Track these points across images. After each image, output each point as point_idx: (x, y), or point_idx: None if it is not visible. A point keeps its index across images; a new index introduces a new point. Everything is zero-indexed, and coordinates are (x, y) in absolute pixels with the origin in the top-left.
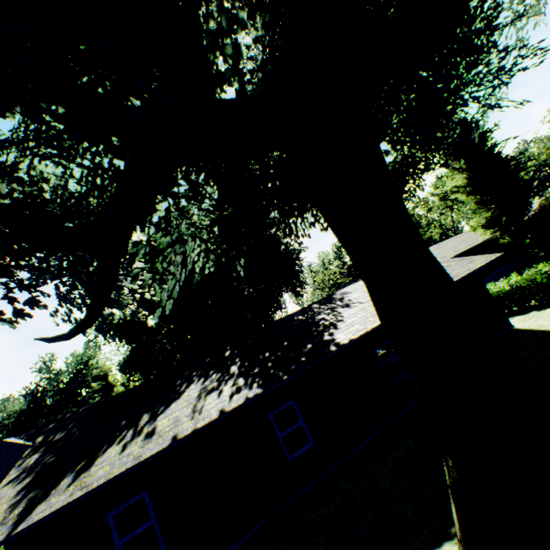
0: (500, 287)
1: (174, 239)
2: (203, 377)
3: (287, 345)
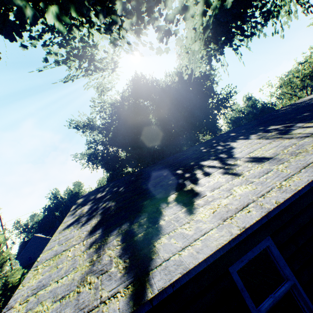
0: None
1: None
2: (236, 140)
3: None
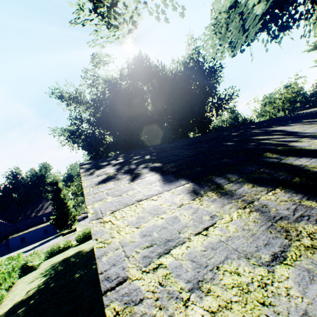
0: None
1: None
2: (271, 127)
3: None
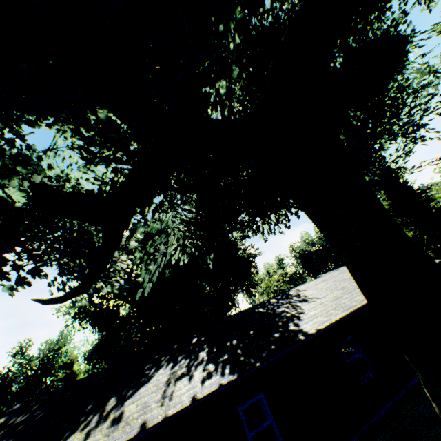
0: None
1: (162, 227)
2: (171, 362)
3: (253, 334)
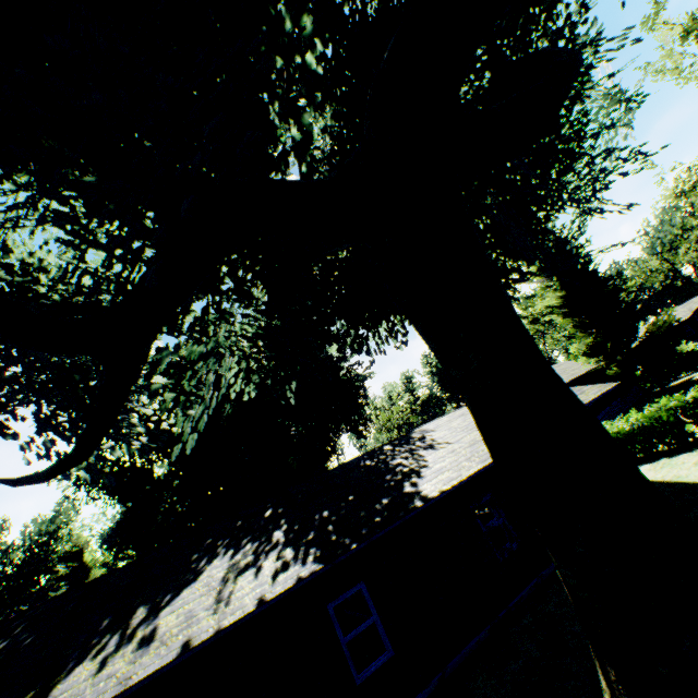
0: (618, 427)
1: (209, 349)
2: (232, 548)
3: (353, 500)
